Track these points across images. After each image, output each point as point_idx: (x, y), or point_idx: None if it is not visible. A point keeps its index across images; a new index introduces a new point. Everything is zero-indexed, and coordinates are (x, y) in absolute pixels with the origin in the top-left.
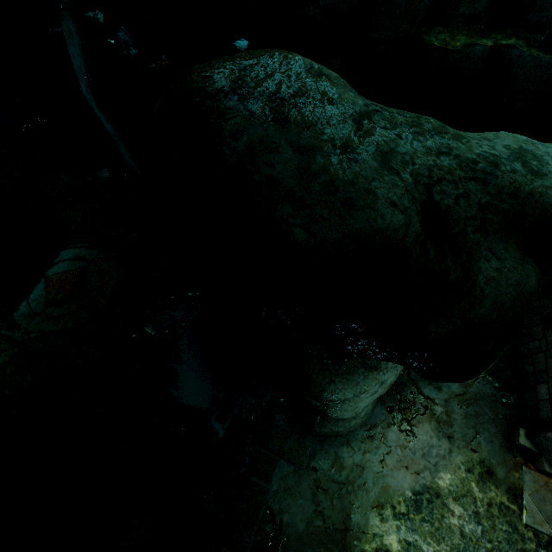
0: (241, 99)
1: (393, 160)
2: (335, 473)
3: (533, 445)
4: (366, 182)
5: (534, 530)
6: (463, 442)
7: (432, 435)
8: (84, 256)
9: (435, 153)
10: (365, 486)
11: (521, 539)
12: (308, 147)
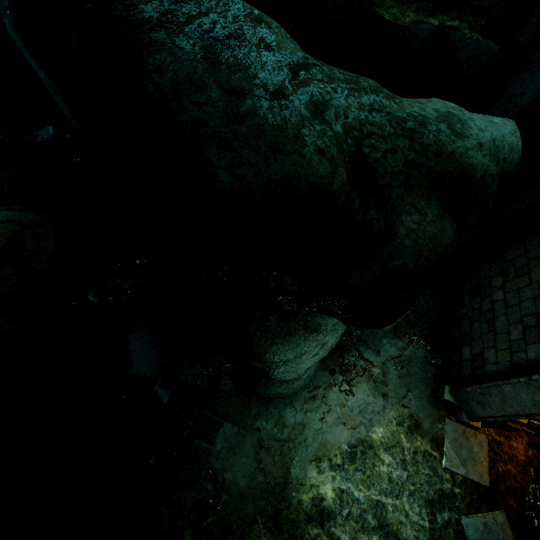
0: (168, 33)
1: (327, 112)
2: (277, 432)
3: (455, 399)
4: (296, 129)
5: (451, 472)
6: (396, 400)
7: (369, 394)
8: (18, 219)
9: (368, 109)
10: (305, 442)
11: (440, 480)
12: (238, 89)
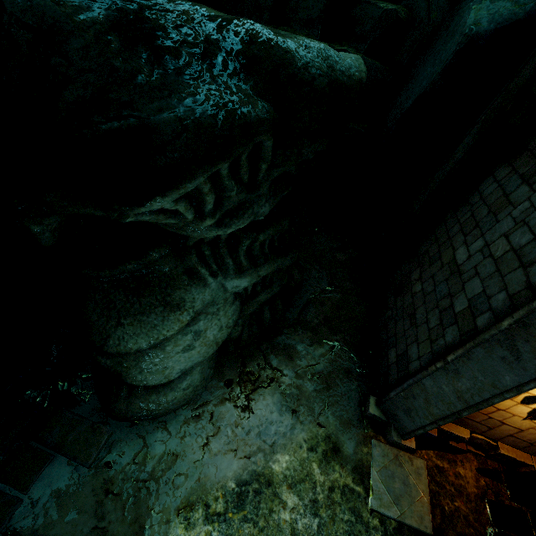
0: None
1: None
2: (136, 467)
3: (383, 413)
4: None
5: (380, 516)
6: (309, 417)
7: (273, 410)
8: None
9: (177, 3)
10: (174, 480)
11: (365, 529)
12: None
